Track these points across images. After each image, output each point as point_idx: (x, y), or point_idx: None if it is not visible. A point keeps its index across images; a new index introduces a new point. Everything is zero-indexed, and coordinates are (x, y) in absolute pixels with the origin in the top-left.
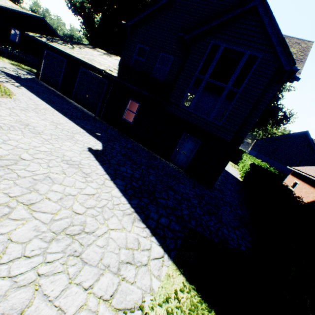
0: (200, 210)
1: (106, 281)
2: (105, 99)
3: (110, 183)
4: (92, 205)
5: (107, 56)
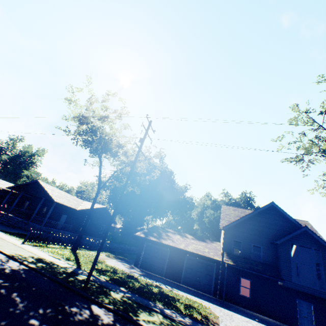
0: None
1: None
2: (216, 279)
3: None
4: None
5: (186, 238)
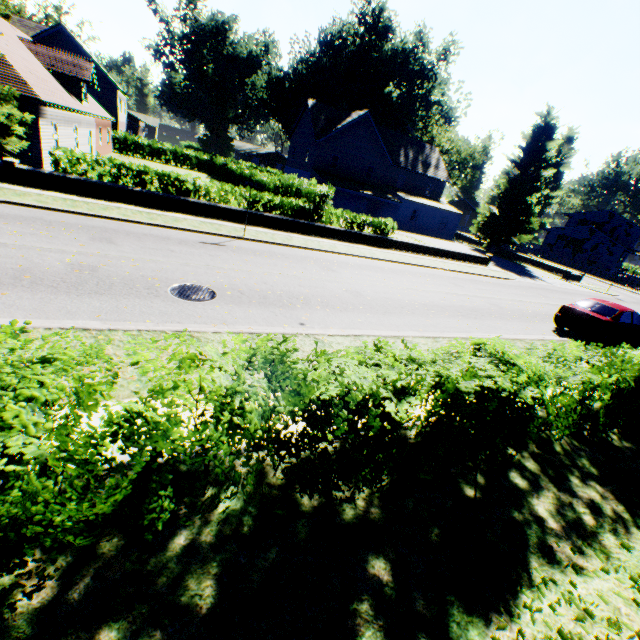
0: None
1: None
2: None
3: None
4: None
5: None
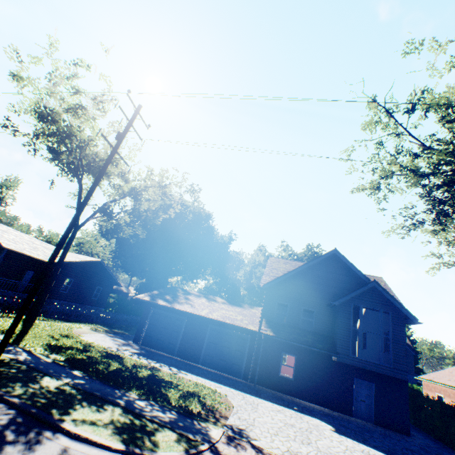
0: None
1: None
2: (250, 356)
3: None
4: None
5: (215, 302)
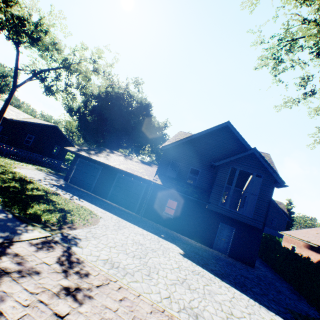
0: (273, 291)
1: None
2: (143, 198)
3: (225, 284)
4: (244, 305)
5: (130, 160)
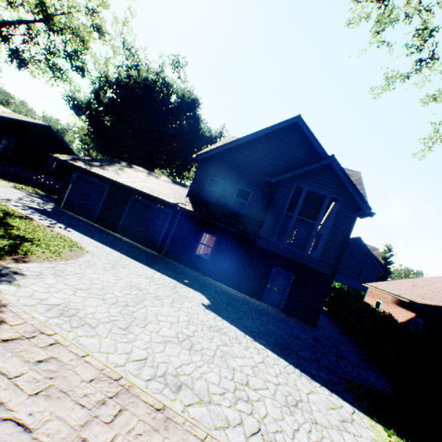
0: (331, 356)
1: (348, 438)
2: (168, 231)
3: (258, 345)
4: (275, 373)
5: (154, 178)
